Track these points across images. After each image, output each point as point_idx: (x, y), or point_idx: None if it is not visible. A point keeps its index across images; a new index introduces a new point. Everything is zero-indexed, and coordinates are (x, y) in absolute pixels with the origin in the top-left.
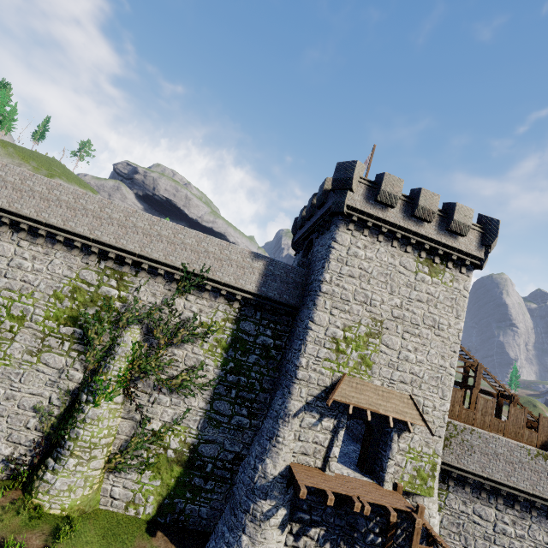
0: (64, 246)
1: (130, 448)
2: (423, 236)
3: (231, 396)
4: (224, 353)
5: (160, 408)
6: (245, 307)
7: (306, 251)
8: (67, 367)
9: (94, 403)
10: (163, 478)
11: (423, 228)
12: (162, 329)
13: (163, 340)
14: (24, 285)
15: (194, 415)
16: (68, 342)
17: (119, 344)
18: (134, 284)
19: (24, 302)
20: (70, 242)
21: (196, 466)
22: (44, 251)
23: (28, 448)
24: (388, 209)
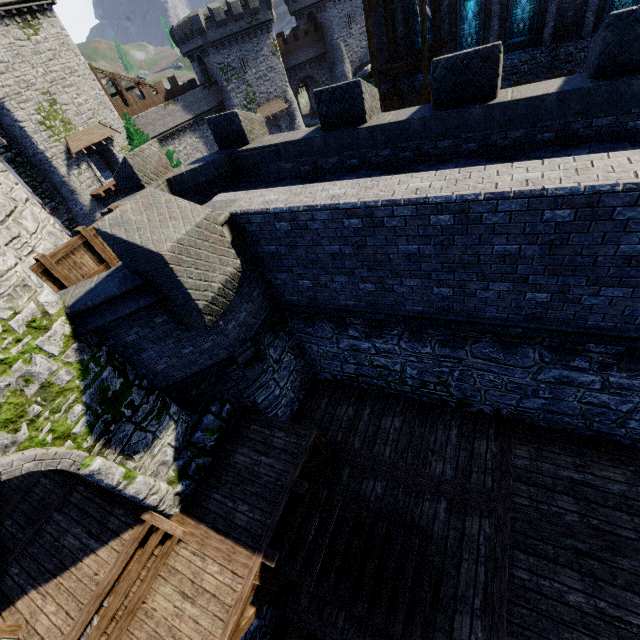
0: None
1: None
2: (4, 4)
3: None
4: None
5: None
6: None
7: None
8: None
9: None
10: None
11: None
12: None
13: None
14: None
15: None
16: None
17: None
18: None
19: None
20: None
21: None
22: None
23: None
24: None
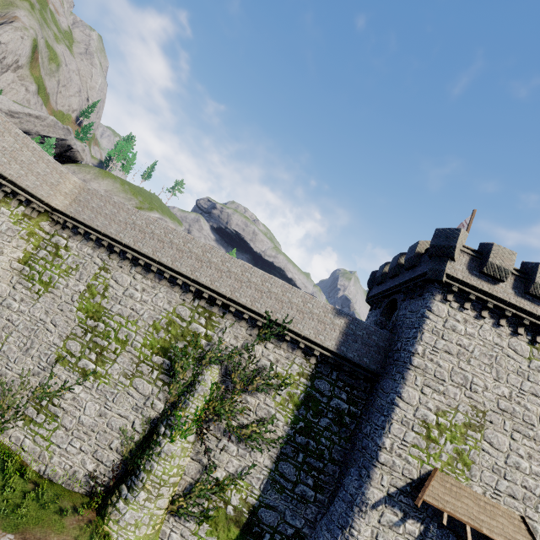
0: (168, 282)
1: (194, 493)
2: (539, 318)
3: (298, 459)
4: (296, 409)
5: (226, 457)
6: (321, 364)
7: (386, 310)
8: (152, 395)
9: (170, 438)
10: (220, 536)
11: (539, 308)
12: (239, 373)
13: (239, 385)
14: (132, 313)
15: (258, 472)
16: (157, 371)
17: (200, 382)
18: (220, 325)
19: (129, 328)
20: (173, 279)
21: (253, 532)
22: (152, 284)
23: (107, 468)
24: (495, 282)
